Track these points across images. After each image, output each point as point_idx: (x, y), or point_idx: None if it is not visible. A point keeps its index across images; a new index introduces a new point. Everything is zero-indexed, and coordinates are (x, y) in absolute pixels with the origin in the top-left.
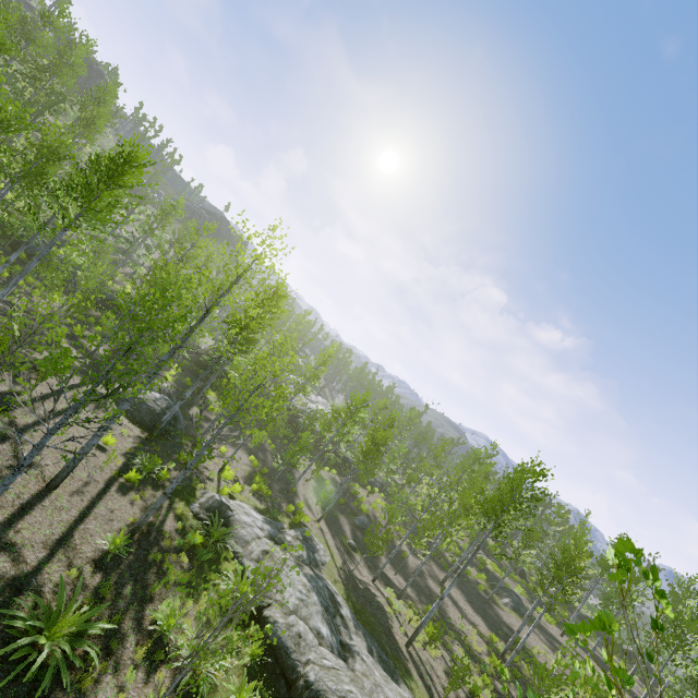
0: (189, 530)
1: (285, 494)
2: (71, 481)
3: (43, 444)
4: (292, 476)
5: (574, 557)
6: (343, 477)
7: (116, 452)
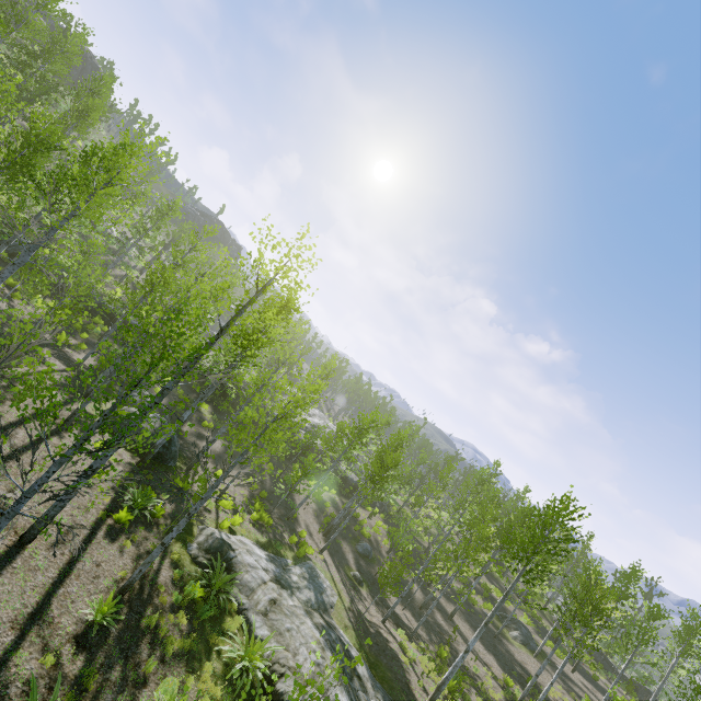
0: (187, 579)
1: (285, 521)
2: (49, 529)
3: (15, 511)
4: (292, 498)
5: (601, 599)
6: (342, 496)
7: (103, 485)
